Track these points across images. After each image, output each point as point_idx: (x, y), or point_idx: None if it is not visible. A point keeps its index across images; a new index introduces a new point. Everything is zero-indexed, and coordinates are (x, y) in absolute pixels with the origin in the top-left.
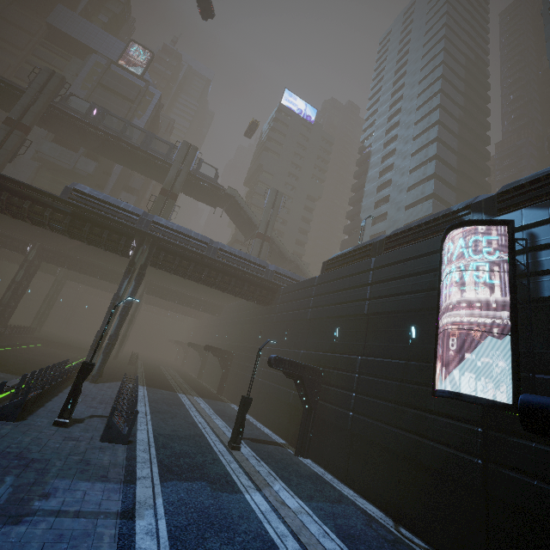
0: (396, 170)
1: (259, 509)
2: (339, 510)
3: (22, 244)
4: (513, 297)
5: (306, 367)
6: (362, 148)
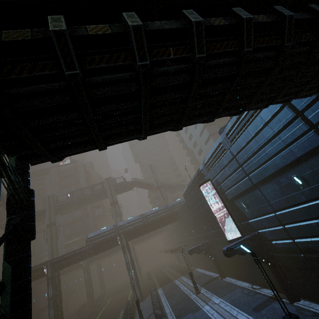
0: None
1: (207, 310)
2: (233, 293)
3: (79, 263)
4: (223, 203)
5: (202, 245)
6: None
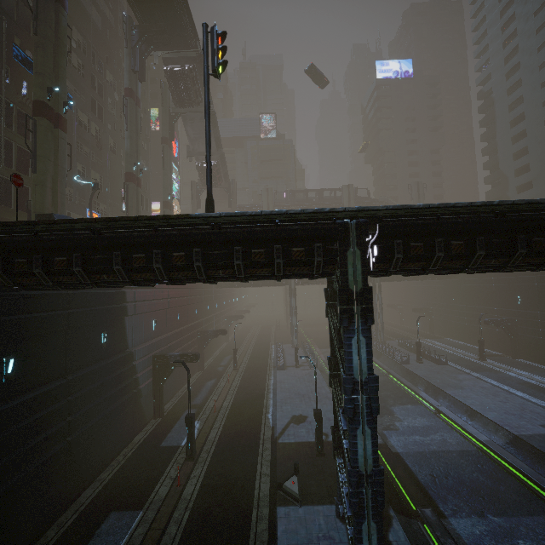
0: (529, 121)
1: (514, 375)
2: None
3: None
4: None
5: (506, 320)
6: (480, 94)
